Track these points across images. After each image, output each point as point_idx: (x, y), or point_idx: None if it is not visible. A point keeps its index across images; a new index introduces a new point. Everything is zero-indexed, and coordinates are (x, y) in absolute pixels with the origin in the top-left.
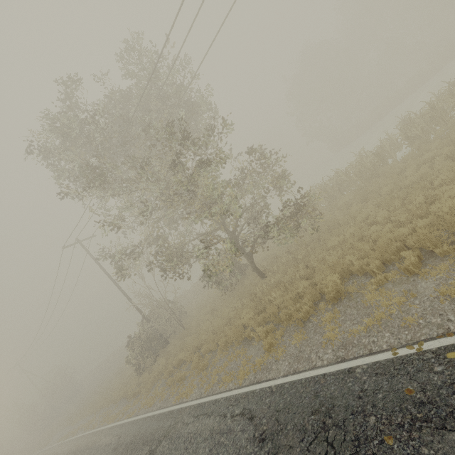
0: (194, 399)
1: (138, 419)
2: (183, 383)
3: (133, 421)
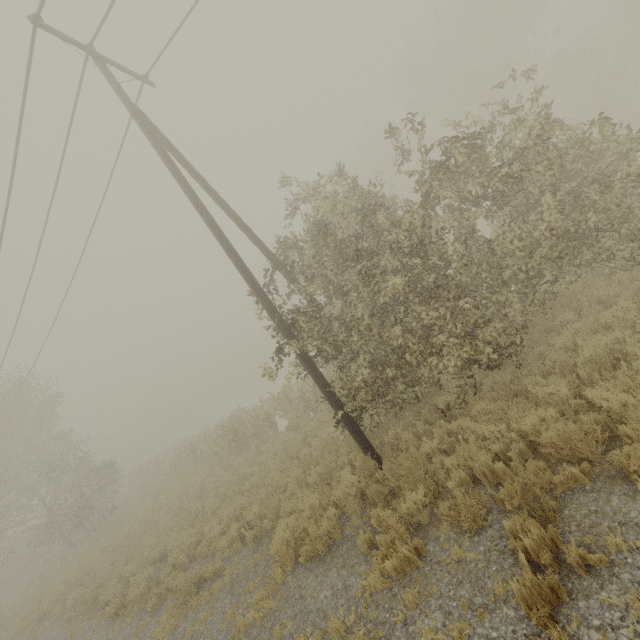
0: None
1: None
2: None
3: None
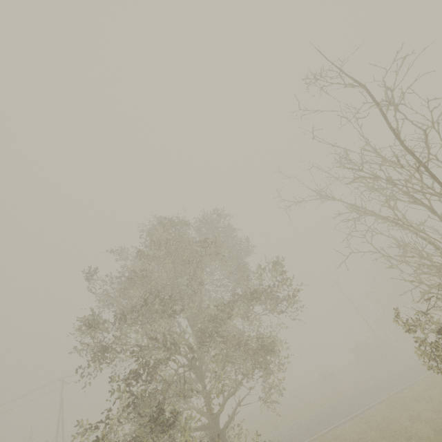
0: None
1: None
2: None
3: None
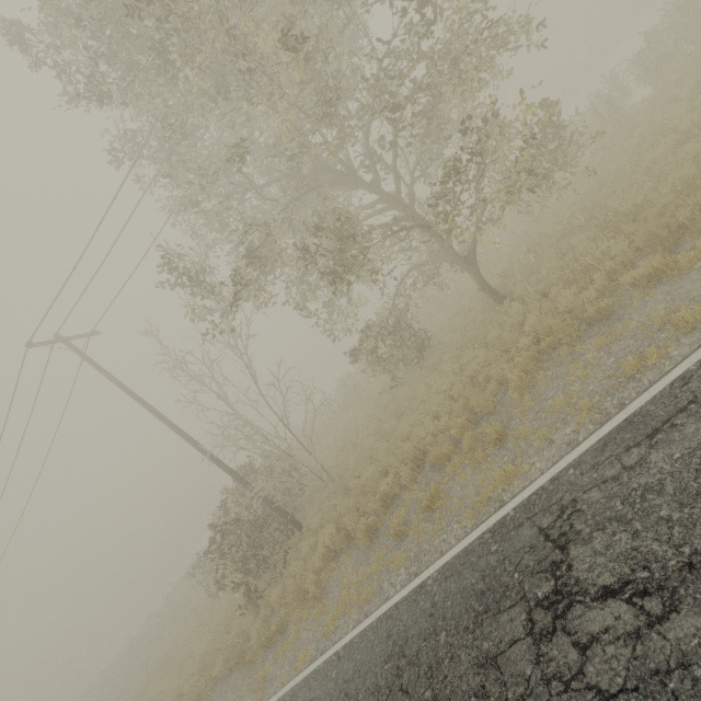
0: (554, 462)
1: (352, 640)
2: (446, 502)
3: (331, 658)
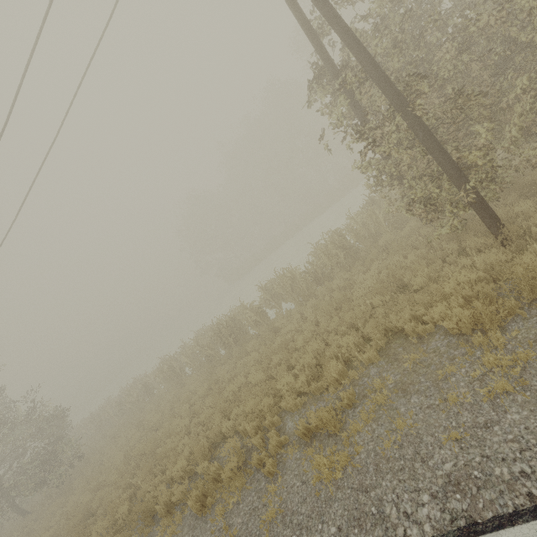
0: None
1: None
2: None
3: None
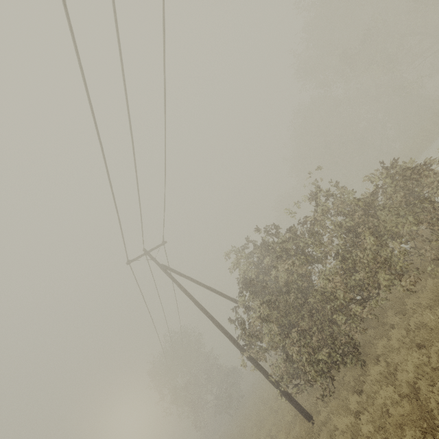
0: None
1: None
2: None
3: None
